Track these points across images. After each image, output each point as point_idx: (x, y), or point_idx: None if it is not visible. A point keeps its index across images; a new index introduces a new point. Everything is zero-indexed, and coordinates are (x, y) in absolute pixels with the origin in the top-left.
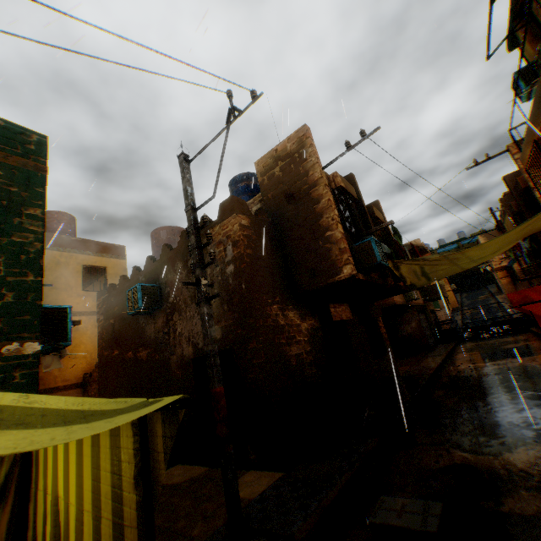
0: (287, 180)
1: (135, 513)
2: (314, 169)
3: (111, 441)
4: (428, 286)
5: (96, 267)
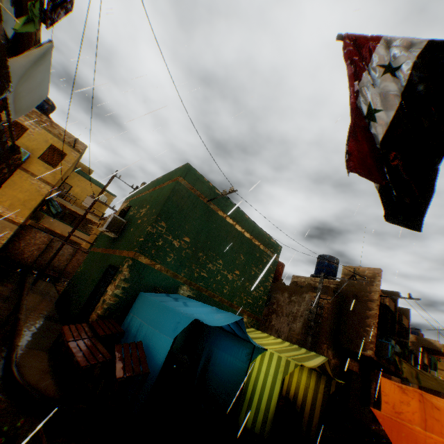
0: (357, 287)
1: (323, 391)
2: (374, 293)
3: (316, 376)
4: None
5: None
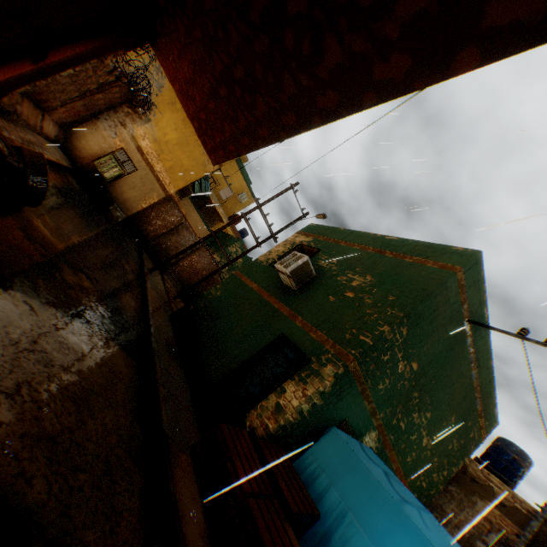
0: None
1: None
2: None
3: None
4: None
5: None
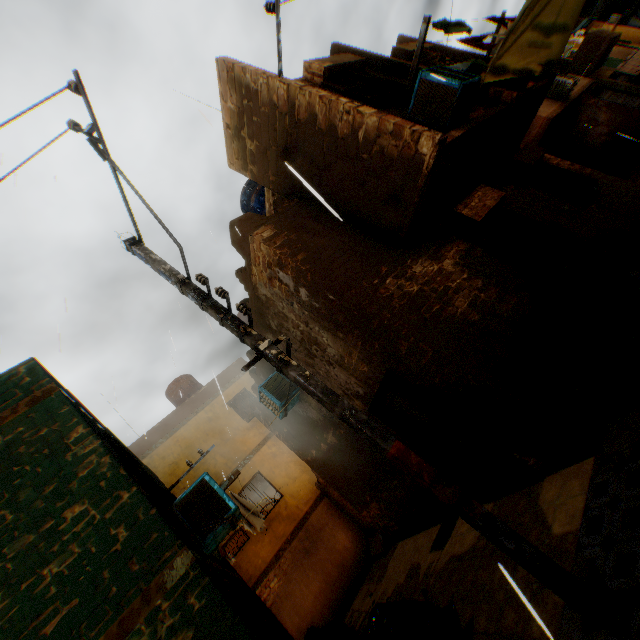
0: (267, 140)
1: None
2: (272, 91)
3: None
4: (576, 56)
5: (238, 396)
